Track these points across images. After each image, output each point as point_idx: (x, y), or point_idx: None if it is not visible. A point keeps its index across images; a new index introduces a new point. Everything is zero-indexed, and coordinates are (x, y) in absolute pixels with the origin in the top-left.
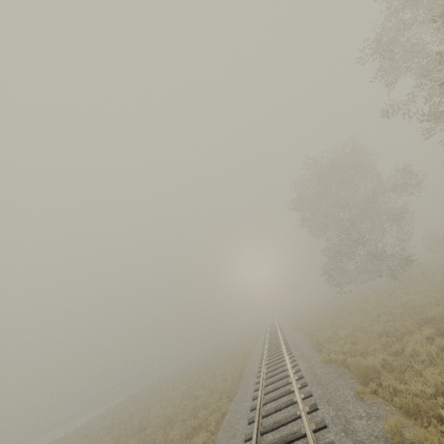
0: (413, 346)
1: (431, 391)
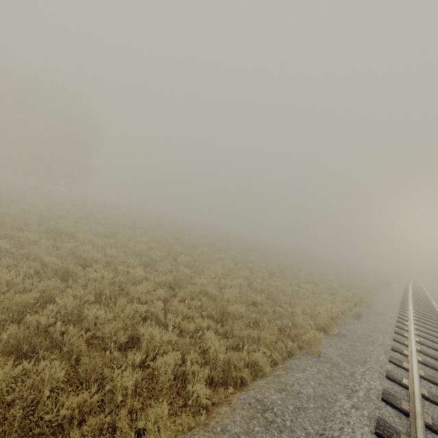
0: None
1: None
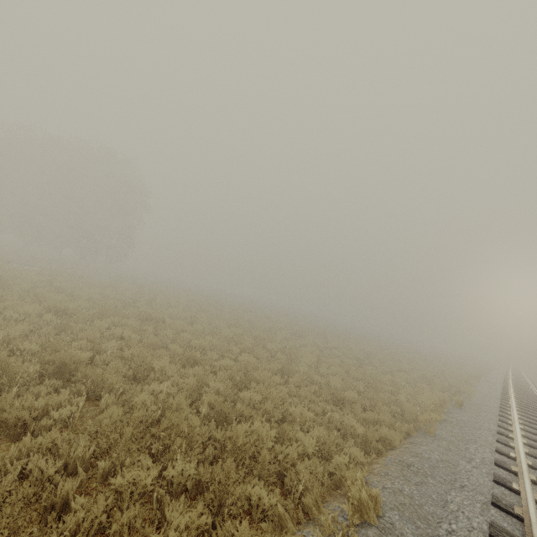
0: None
1: None
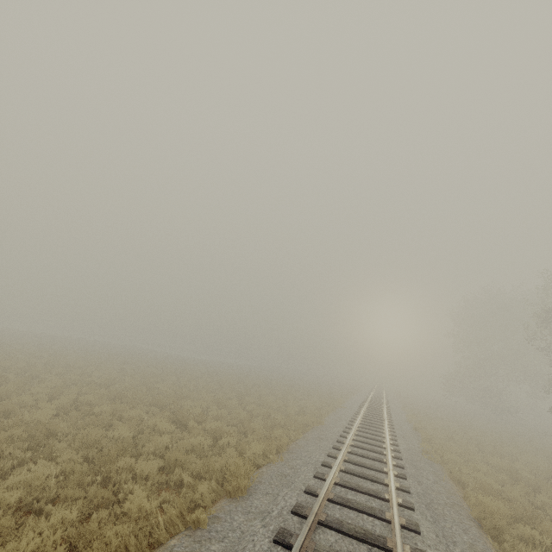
0: (441, 421)
1: (428, 423)
